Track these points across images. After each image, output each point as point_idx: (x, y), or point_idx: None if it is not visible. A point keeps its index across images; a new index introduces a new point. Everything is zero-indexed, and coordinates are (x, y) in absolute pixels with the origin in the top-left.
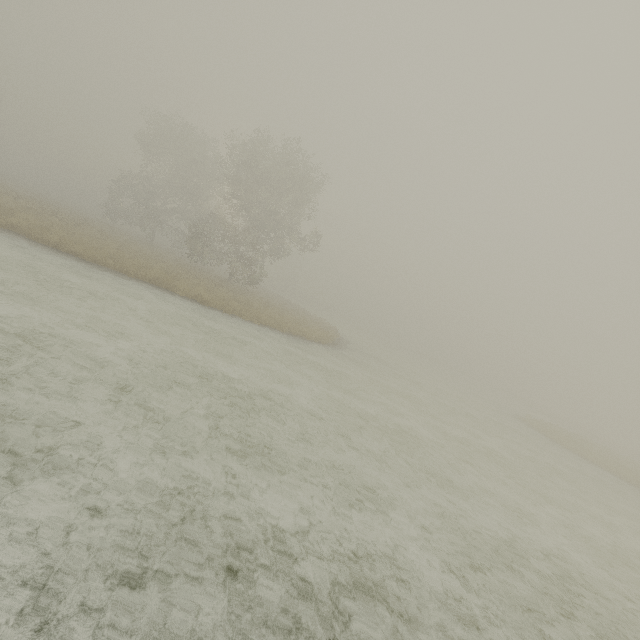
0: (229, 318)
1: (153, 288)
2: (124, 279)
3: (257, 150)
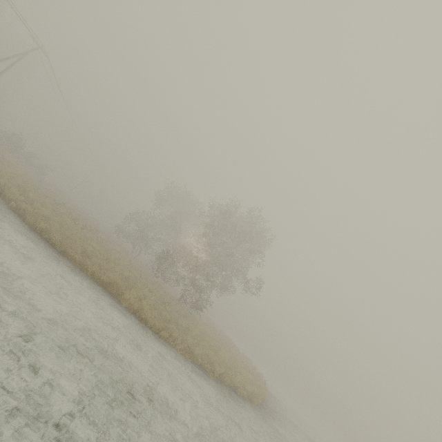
0: (160, 346)
1: (99, 290)
2: (76, 274)
3: (229, 210)
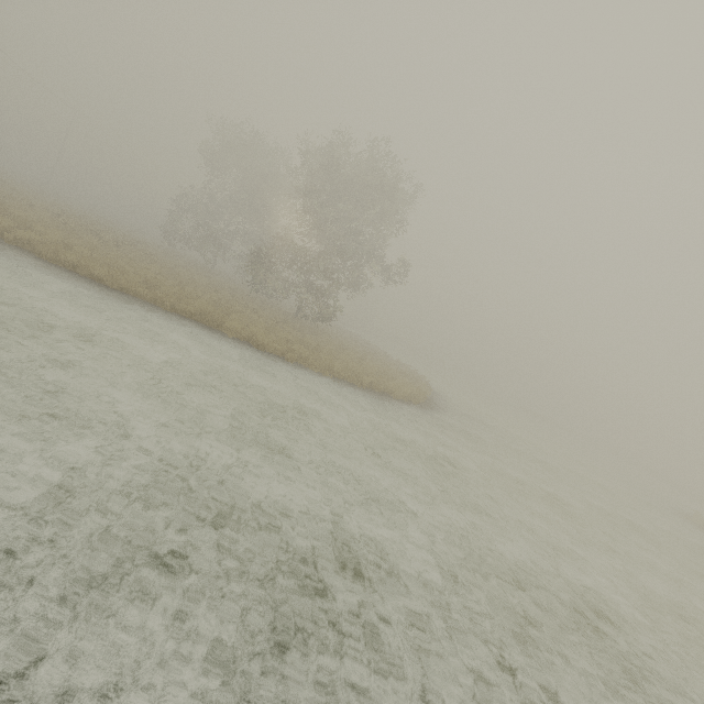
0: (291, 369)
1: (193, 326)
2: (154, 313)
3: (336, 155)
